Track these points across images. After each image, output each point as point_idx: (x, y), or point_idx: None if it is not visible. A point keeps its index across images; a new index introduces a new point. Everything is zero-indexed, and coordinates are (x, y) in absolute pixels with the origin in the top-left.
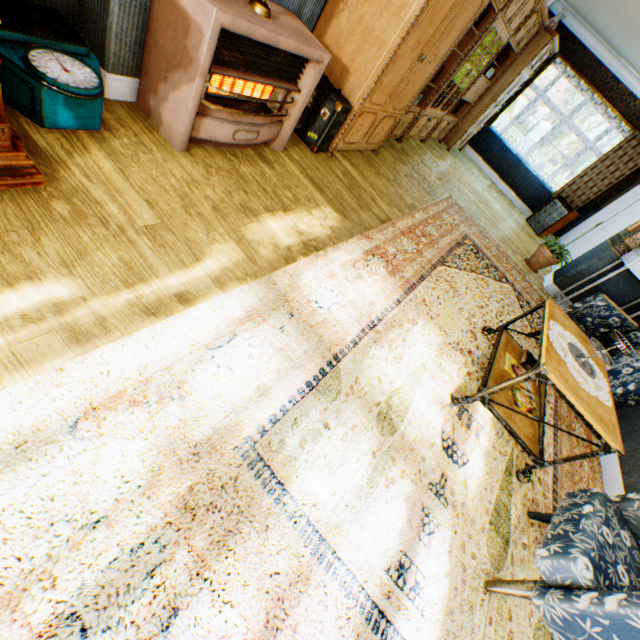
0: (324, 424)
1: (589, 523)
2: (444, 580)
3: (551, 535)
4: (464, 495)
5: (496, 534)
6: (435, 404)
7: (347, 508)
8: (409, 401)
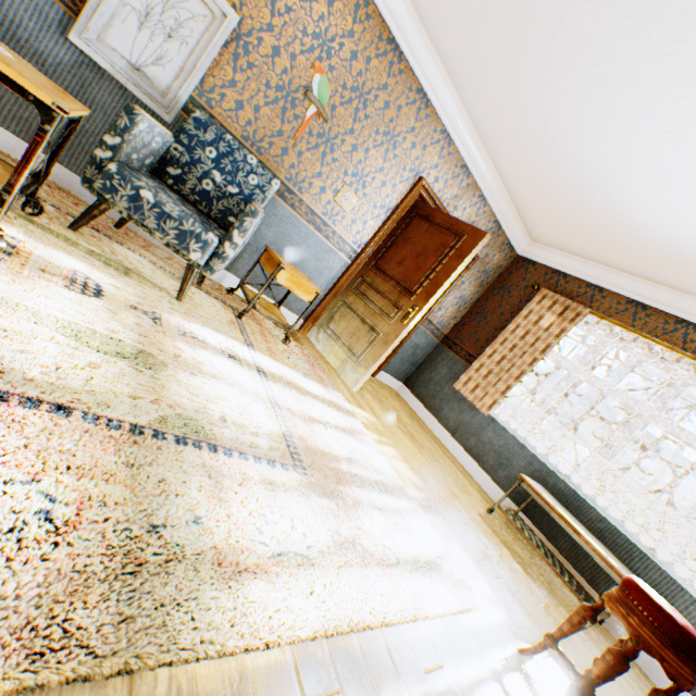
0: (222, 423)
1: (172, 208)
2: (206, 330)
3: (178, 241)
4: (125, 292)
5: (129, 275)
6: (25, 285)
7: (246, 393)
8: (75, 326)
